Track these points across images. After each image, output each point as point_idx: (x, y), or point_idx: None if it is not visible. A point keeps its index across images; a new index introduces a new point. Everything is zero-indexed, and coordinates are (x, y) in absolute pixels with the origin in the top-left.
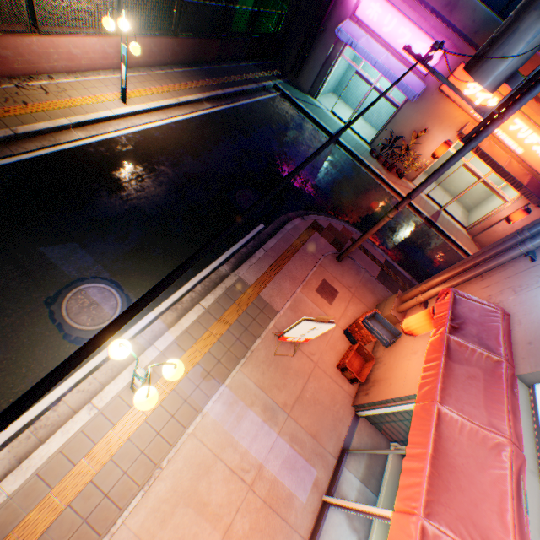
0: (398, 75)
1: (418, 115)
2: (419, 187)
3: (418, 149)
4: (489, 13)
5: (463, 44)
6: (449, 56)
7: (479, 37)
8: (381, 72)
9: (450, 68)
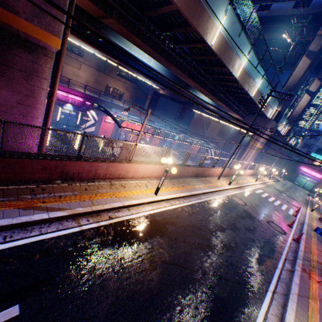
0: (313, 178)
1: (320, 184)
2: None
3: None
4: None
5: None
6: None
7: None
8: (310, 177)
9: None
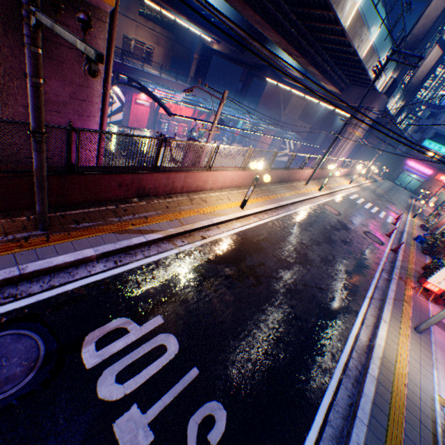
0: (421, 175)
1: (428, 183)
2: (441, 187)
3: (429, 191)
4: (441, 165)
5: (437, 170)
6: (433, 172)
7: (440, 169)
8: (416, 175)
9: (434, 174)
